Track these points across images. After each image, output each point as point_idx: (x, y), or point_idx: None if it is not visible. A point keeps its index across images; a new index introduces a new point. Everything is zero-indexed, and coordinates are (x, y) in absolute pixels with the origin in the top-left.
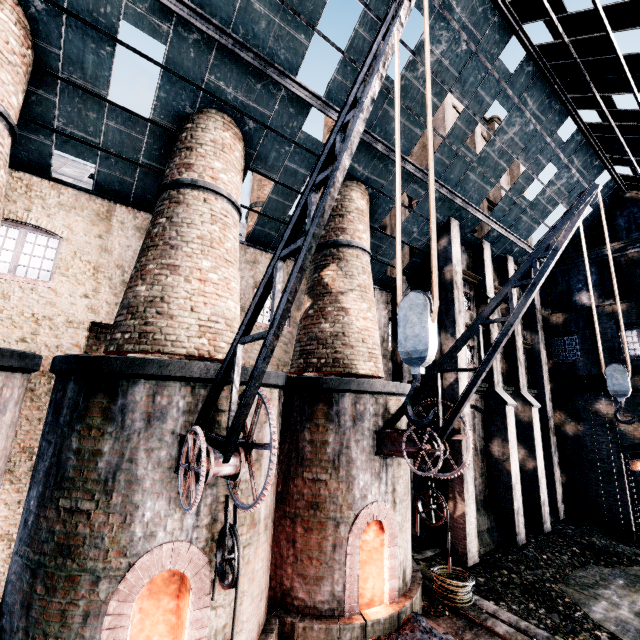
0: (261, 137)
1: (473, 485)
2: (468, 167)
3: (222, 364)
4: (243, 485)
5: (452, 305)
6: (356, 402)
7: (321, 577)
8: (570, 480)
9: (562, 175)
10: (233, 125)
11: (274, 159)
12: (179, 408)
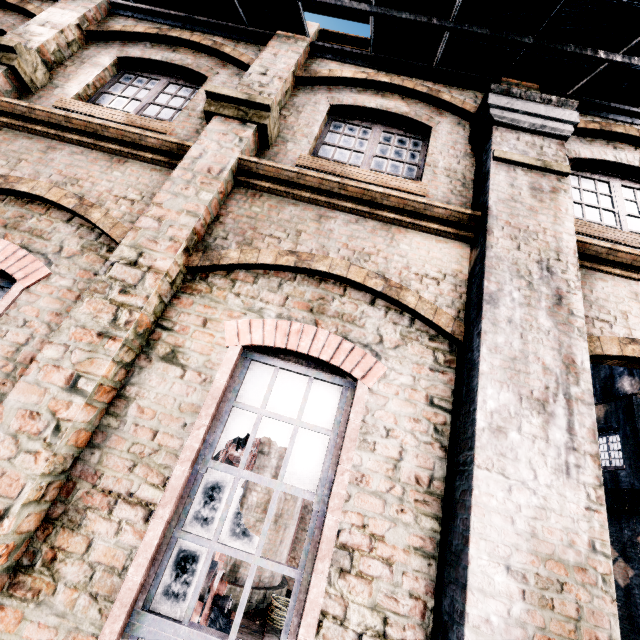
0: None
1: None
2: None
3: None
4: None
5: None
6: None
7: None
8: None
9: None
10: None
11: None
12: None
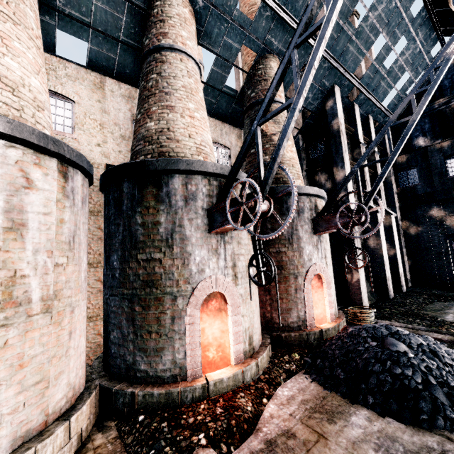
0: (207, 15)
1: (362, 262)
2: (349, 40)
3: (241, 147)
4: (245, 246)
5: (340, 147)
6: (298, 201)
7: (290, 308)
8: (413, 263)
9: (410, 46)
10: (188, 4)
11: (216, 35)
12: (203, 193)
